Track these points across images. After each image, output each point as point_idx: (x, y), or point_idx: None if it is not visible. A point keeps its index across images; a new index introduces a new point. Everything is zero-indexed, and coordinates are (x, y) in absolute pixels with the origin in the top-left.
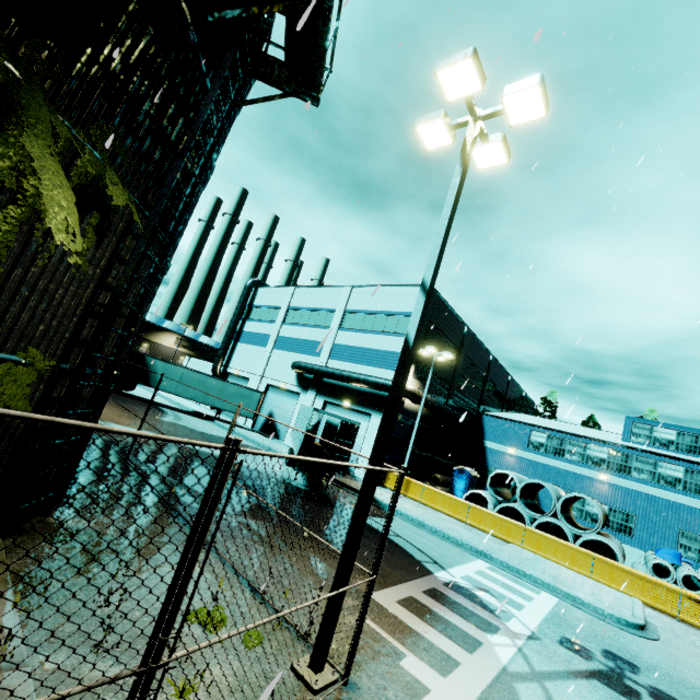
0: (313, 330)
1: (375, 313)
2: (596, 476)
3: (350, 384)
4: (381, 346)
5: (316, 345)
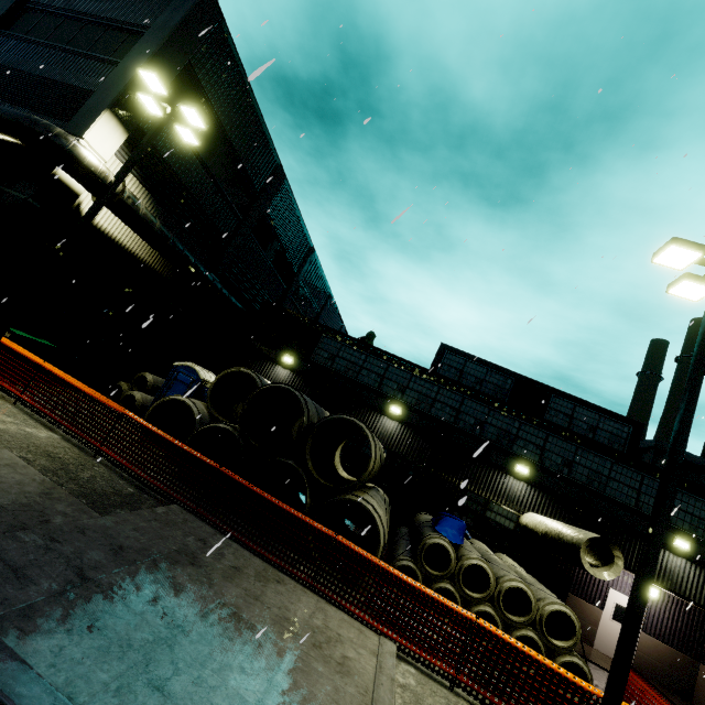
0: None
1: (84, 16)
2: (387, 408)
3: None
4: (66, 75)
5: None
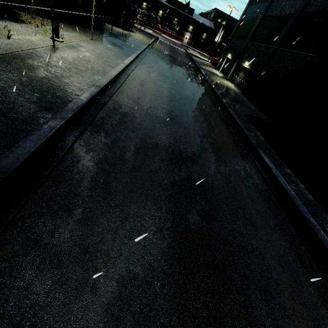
0: None
1: None
2: (160, 12)
3: None
4: None
5: None
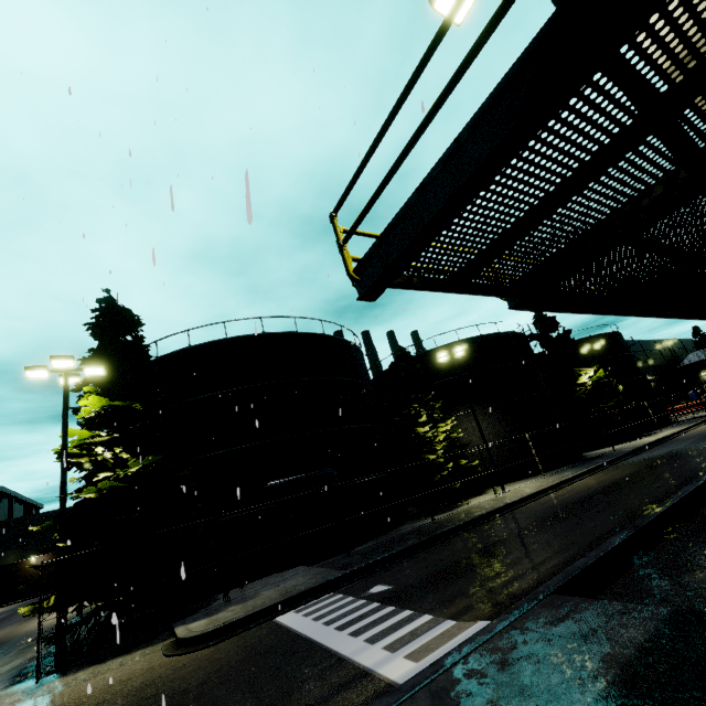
0: None
1: None
2: None
3: None
4: None
5: None
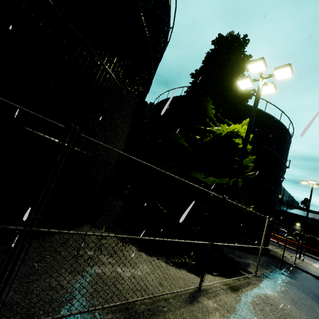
0: None
1: None
2: None
3: None
4: None
5: None
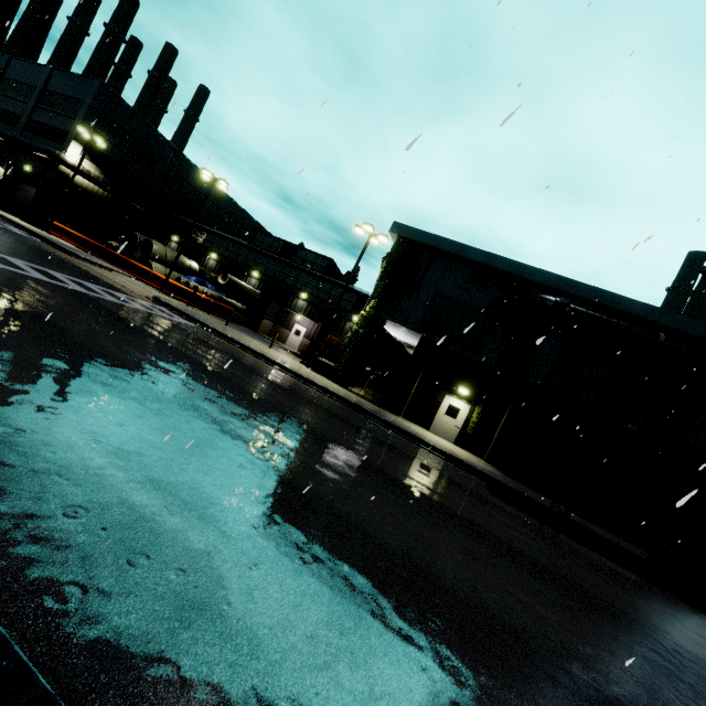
0: (17, 104)
1: (64, 97)
2: (212, 256)
3: (34, 154)
4: (61, 125)
5: (17, 117)
